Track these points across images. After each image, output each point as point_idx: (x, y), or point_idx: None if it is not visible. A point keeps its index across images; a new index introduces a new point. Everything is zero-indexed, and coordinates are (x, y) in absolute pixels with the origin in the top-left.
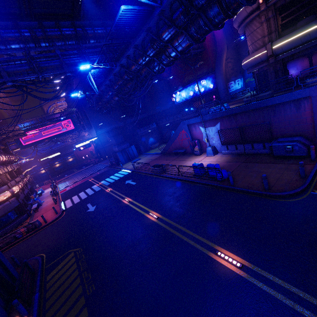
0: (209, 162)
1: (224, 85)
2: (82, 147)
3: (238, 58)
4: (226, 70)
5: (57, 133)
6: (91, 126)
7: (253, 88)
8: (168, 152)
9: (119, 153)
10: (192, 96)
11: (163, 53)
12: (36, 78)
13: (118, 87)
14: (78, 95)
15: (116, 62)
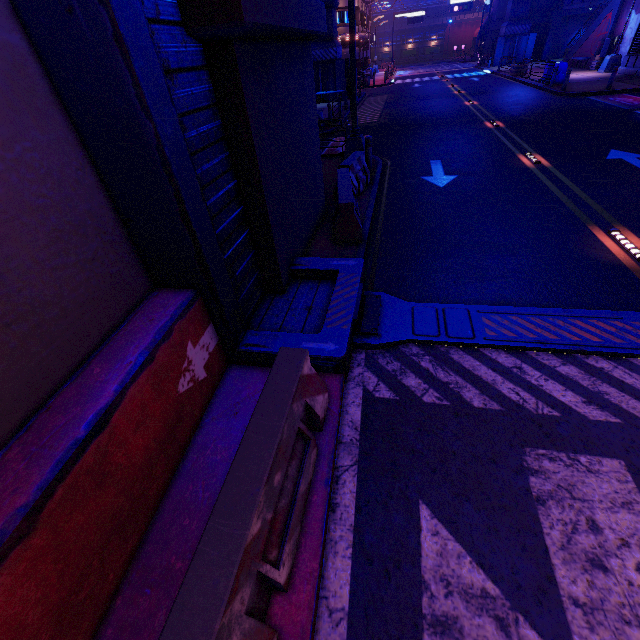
0: (580, 76)
1: None
2: (458, 8)
3: None
4: None
5: None
6: None
7: None
8: (569, 62)
9: (500, 40)
10: None
11: None
12: None
13: None
14: None
15: None
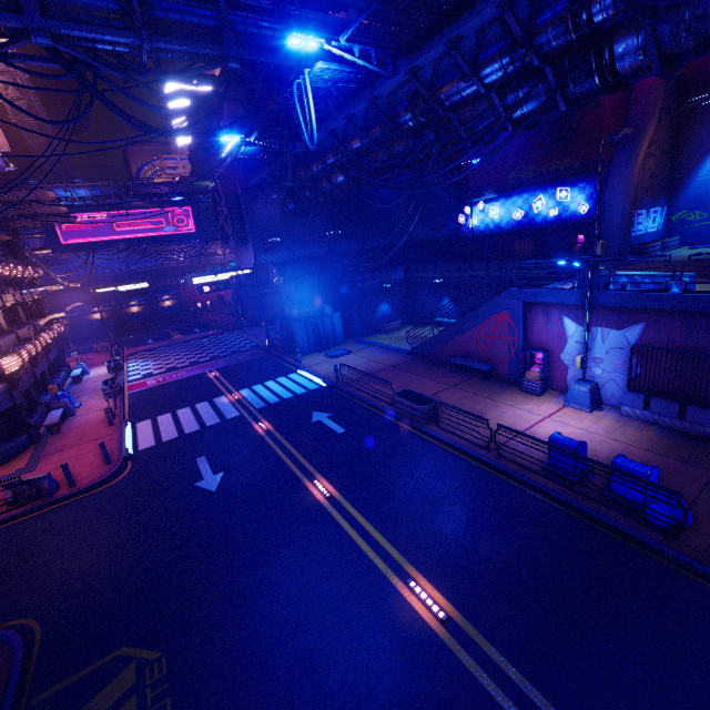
0: (582, 432)
1: (626, 214)
2: (209, 287)
3: (674, 150)
4: (640, 174)
5: (152, 235)
6: (247, 237)
7: (687, 240)
8: (432, 357)
9: (298, 325)
10: (519, 222)
11: (591, 53)
12: (133, 49)
13: (364, 146)
14: (225, 151)
15: (398, 58)
